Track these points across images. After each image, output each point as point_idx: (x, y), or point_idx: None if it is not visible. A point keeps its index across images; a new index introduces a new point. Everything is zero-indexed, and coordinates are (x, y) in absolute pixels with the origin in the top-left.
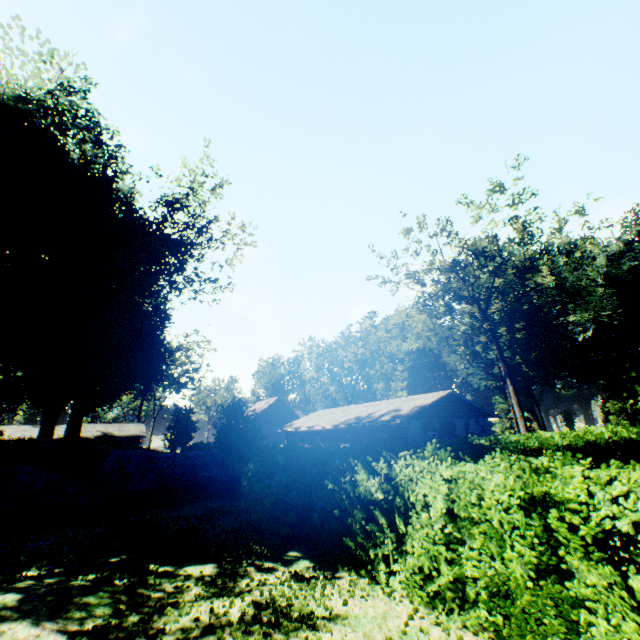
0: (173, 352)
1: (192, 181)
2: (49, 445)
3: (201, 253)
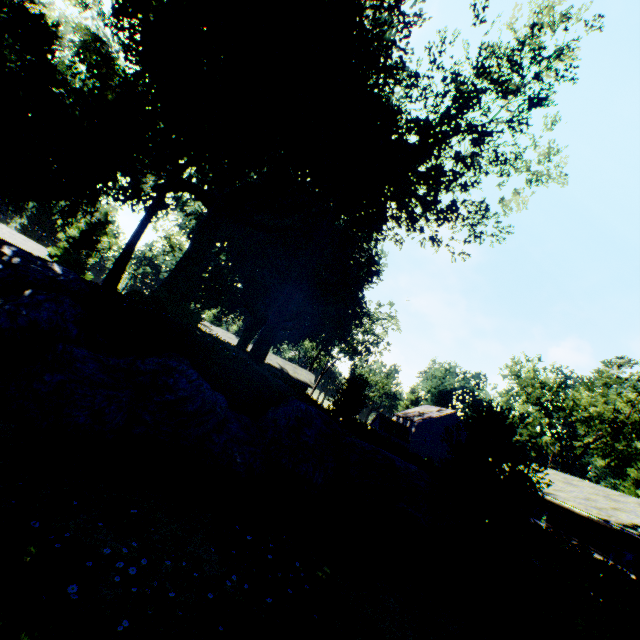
0: (365, 314)
1: (534, 24)
2: (230, 353)
3: (469, 181)
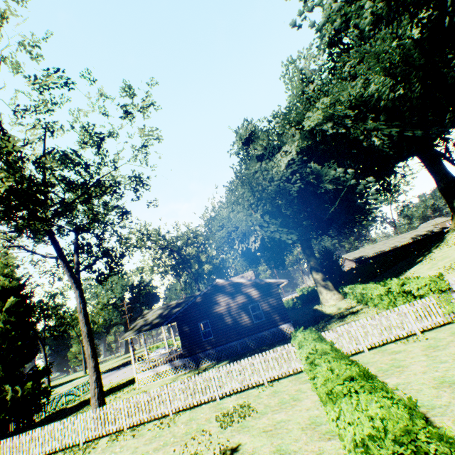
0: None
1: None
2: None
3: None
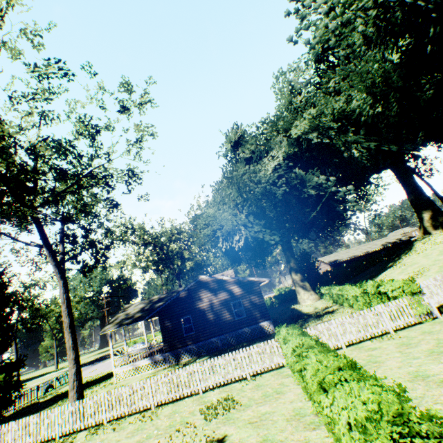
0: None
1: None
2: None
3: None
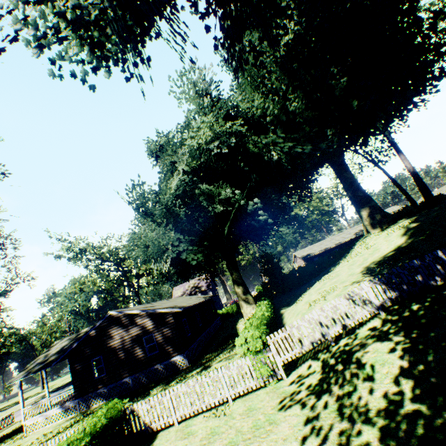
0: None
1: None
2: None
3: None
